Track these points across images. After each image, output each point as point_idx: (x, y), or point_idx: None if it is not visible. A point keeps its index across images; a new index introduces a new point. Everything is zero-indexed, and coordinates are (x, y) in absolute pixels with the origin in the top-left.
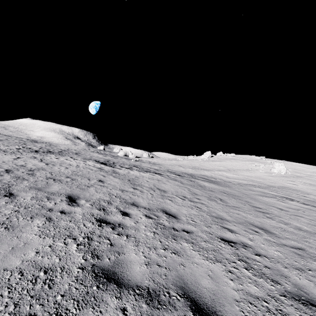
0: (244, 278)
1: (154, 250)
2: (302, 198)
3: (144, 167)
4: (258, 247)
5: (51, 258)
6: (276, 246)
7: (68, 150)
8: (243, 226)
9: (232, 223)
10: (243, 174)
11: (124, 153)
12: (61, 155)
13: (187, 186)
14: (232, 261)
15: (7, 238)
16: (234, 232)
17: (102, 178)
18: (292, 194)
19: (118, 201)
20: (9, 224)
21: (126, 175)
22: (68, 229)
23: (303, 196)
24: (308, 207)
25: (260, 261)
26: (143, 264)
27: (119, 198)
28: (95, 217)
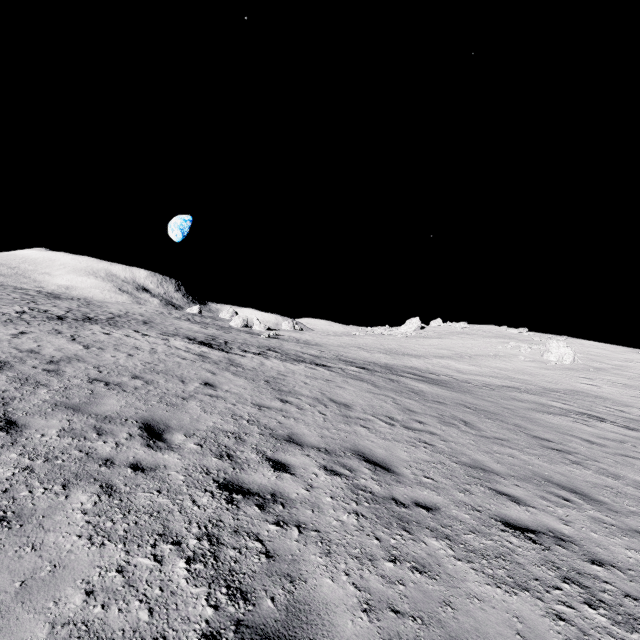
0: (598, 635)
1: (370, 563)
2: (619, 416)
3: (291, 351)
4: (588, 540)
5: (128, 610)
6: (621, 535)
7: (127, 315)
8: (534, 487)
9: (509, 480)
10: (489, 365)
11: (244, 322)
12: (115, 327)
13: (388, 394)
14: (551, 585)
15: (6, 552)
16: (523, 502)
17: (210, 379)
18: (597, 407)
19: (257, 434)
20: (10, 508)
21: (258, 370)
22: (158, 516)
23: (619, 411)
24: (639, 436)
25: (610, 581)
26: (359, 611)
27: (257, 426)
28: (215, 479)
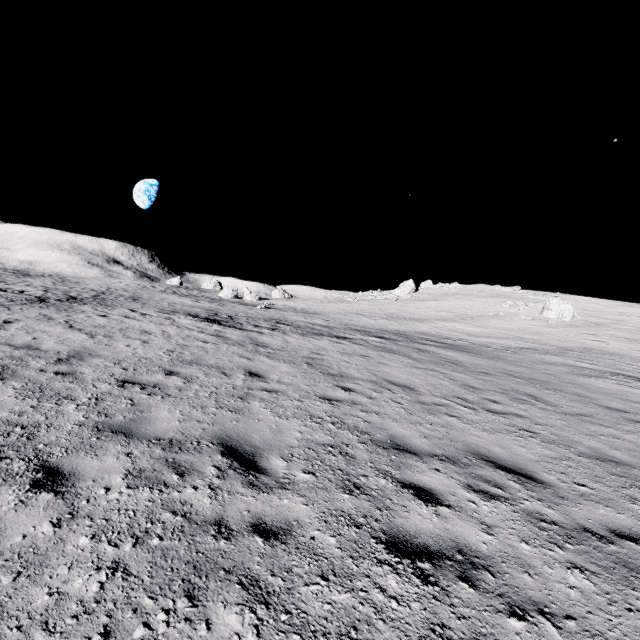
0: None
1: None
2: None
3: (299, 323)
4: None
5: None
6: None
7: (110, 291)
8: None
9: None
10: (493, 325)
11: (234, 292)
12: (107, 307)
13: (433, 367)
14: None
15: None
16: None
17: (251, 367)
18: (621, 365)
19: (358, 443)
20: None
21: (288, 349)
22: (361, 638)
23: None
24: None
25: None
26: None
27: (349, 431)
28: (373, 535)
